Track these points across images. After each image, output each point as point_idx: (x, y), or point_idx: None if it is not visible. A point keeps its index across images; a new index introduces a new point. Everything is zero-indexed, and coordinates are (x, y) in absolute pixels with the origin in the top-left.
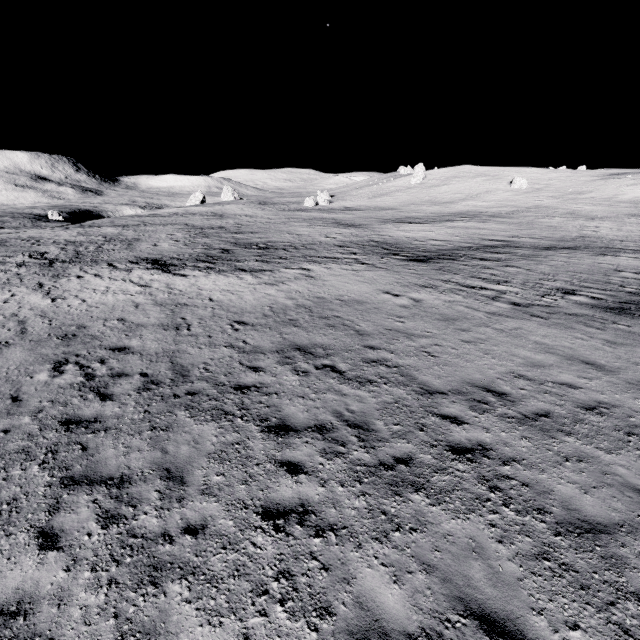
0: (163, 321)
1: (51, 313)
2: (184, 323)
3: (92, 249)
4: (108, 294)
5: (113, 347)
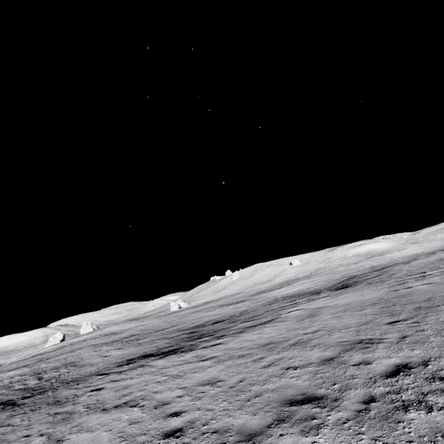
0: (335, 349)
1: (181, 408)
2: (359, 340)
3: (36, 381)
4: (190, 374)
5: (388, 371)
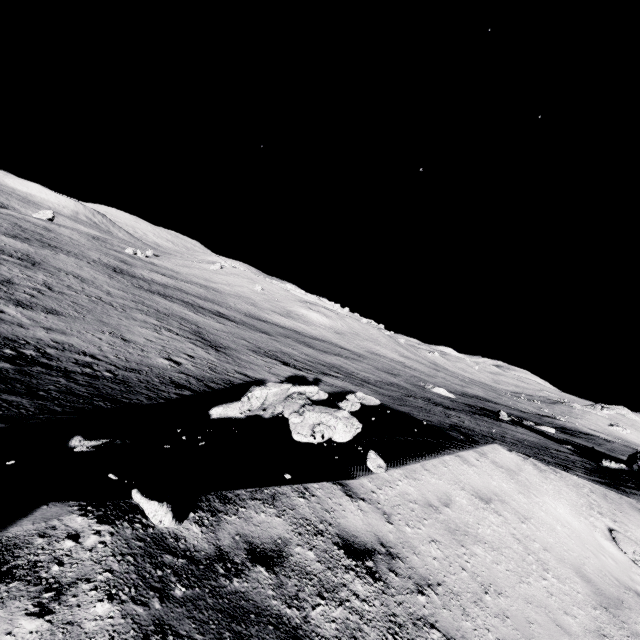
0: None
1: None
2: None
3: None
4: None
5: None
